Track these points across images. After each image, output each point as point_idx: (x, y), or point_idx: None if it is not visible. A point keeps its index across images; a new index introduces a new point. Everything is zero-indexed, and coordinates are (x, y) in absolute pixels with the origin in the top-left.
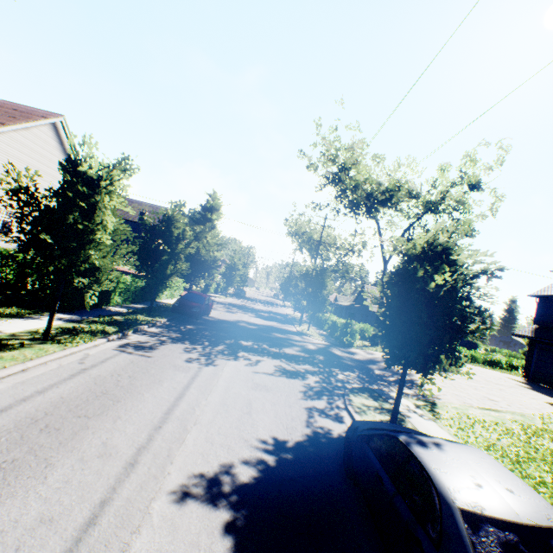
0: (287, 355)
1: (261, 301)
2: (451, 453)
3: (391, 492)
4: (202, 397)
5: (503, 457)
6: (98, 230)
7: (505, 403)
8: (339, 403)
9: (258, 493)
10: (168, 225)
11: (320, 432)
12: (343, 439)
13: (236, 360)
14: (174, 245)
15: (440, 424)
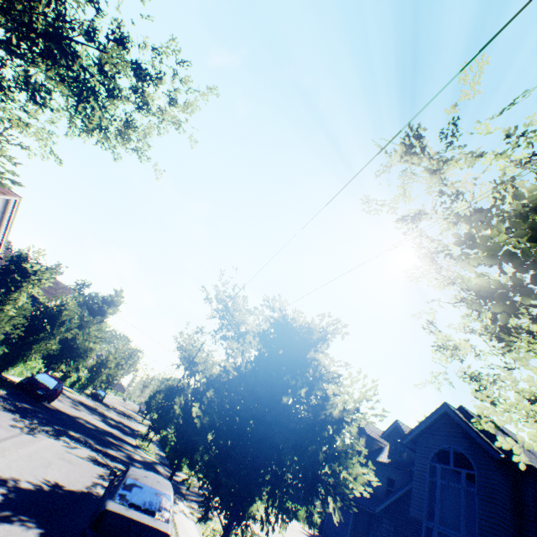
0: (108, 453)
1: (119, 410)
2: (149, 472)
3: (109, 487)
4: (15, 447)
5: None
6: (10, 303)
7: (270, 533)
8: None
9: (29, 493)
10: (61, 309)
11: (95, 493)
12: None
13: (56, 439)
14: (57, 327)
15: (197, 524)
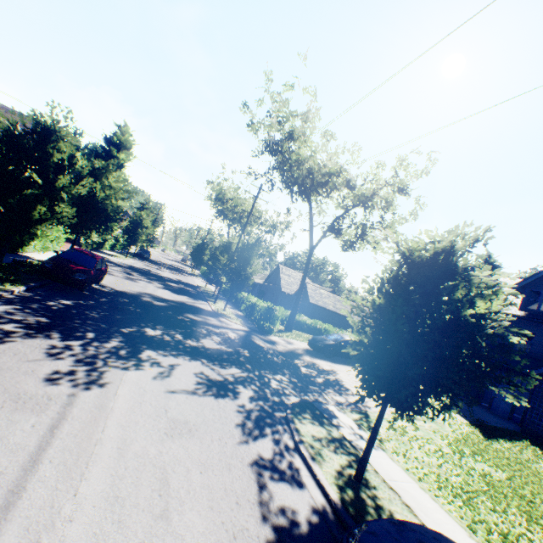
0: (208, 352)
1: (168, 266)
2: None
3: None
4: (66, 491)
5: (455, 497)
6: None
7: None
8: (287, 441)
9: None
10: (42, 141)
11: (284, 527)
12: (316, 533)
13: (139, 369)
14: (52, 176)
15: (390, 455)
